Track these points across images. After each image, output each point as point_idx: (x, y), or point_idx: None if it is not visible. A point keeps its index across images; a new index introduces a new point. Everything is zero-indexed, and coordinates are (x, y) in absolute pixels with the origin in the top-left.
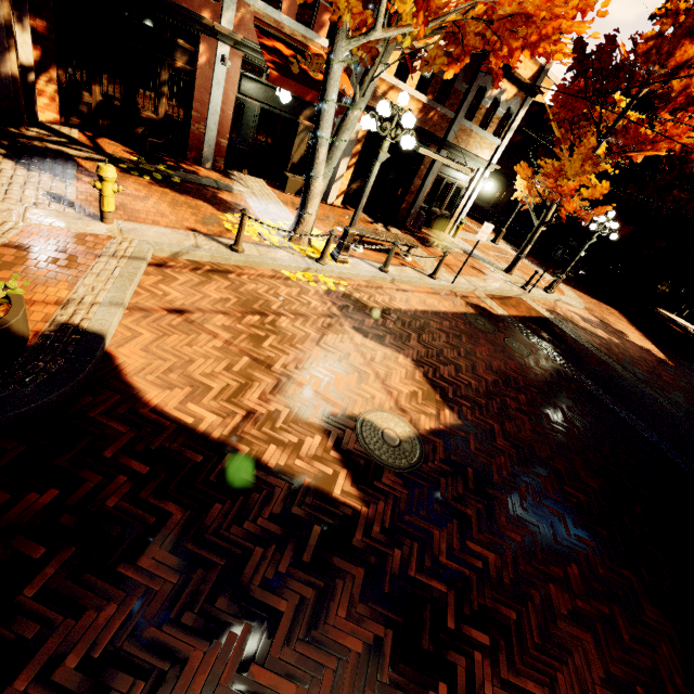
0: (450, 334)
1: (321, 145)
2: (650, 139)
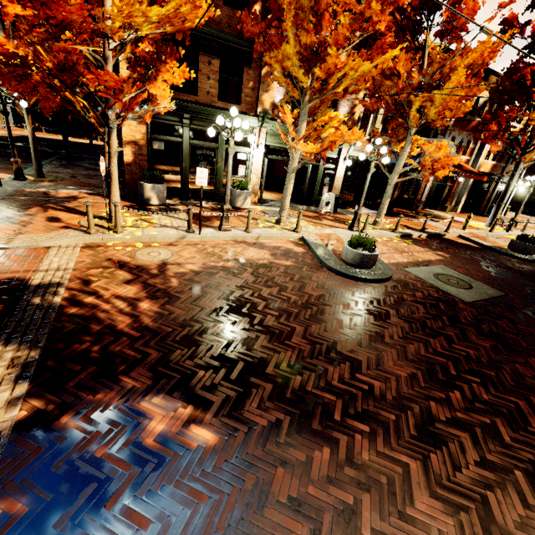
0: None
1: (508, 194)
2: None
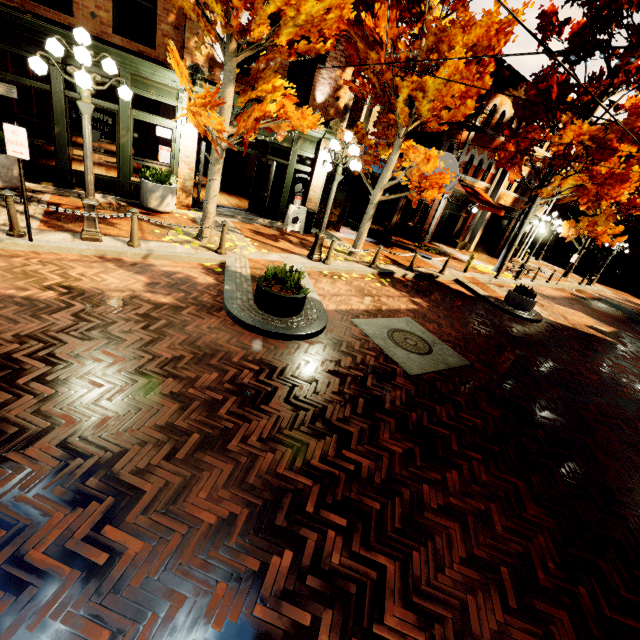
0: (580, 305)
1: (520, 234)
2: None
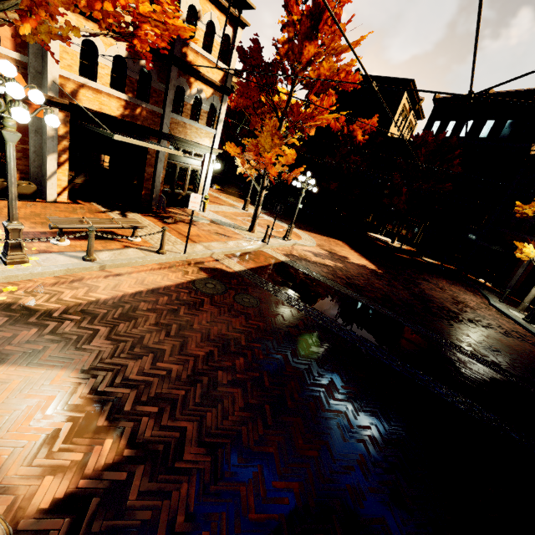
0: (164, 311)
1: None
2: (309, 115)
